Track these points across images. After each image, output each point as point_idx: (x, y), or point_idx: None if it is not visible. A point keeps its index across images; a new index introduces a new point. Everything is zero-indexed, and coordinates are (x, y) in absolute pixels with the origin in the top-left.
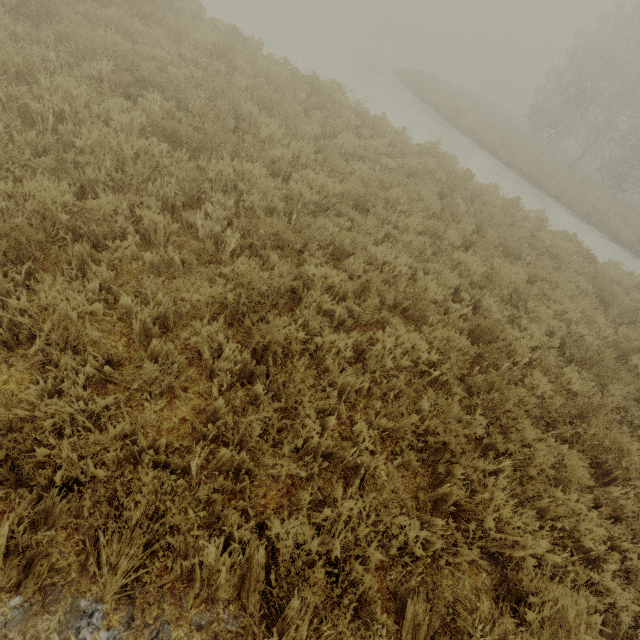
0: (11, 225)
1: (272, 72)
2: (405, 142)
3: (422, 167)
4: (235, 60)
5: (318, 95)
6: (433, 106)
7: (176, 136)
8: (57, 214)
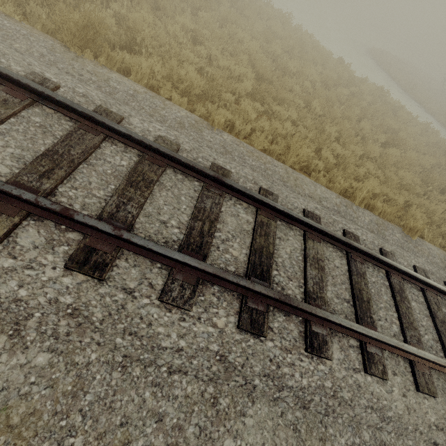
0: (410, 186)
1: (367, 88)
2: (419, 124)
3: (438, 143)
4: (358, 85)
5: (392, 104)
6: (396, 81)
7: (386, 141)
8: (408, 181)
